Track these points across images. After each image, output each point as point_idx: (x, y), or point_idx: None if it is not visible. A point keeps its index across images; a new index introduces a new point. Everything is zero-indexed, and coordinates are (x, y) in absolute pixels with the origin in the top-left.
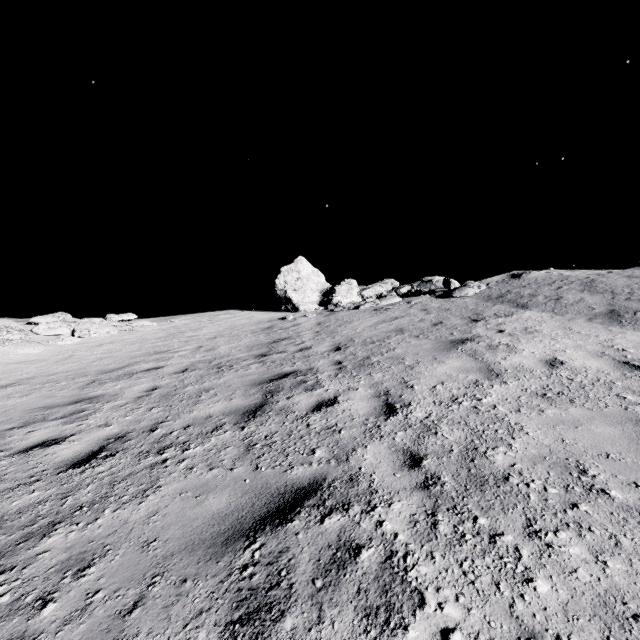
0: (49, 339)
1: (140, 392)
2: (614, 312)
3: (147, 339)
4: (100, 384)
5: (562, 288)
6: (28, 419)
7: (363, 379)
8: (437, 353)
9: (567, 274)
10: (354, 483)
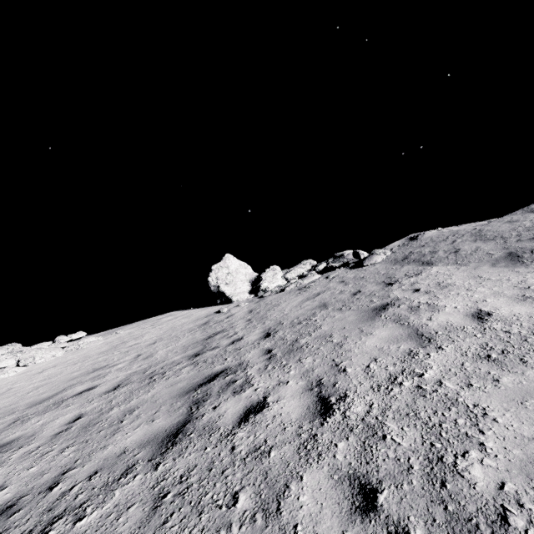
0: None
1: (60, 426)
2: (512, 254)
3: (89, 356)
4: (22, 422)
5: (456, 241)
6: None
7: (293, 368)
8: (362, 324)
9: (456, 229)
10: None
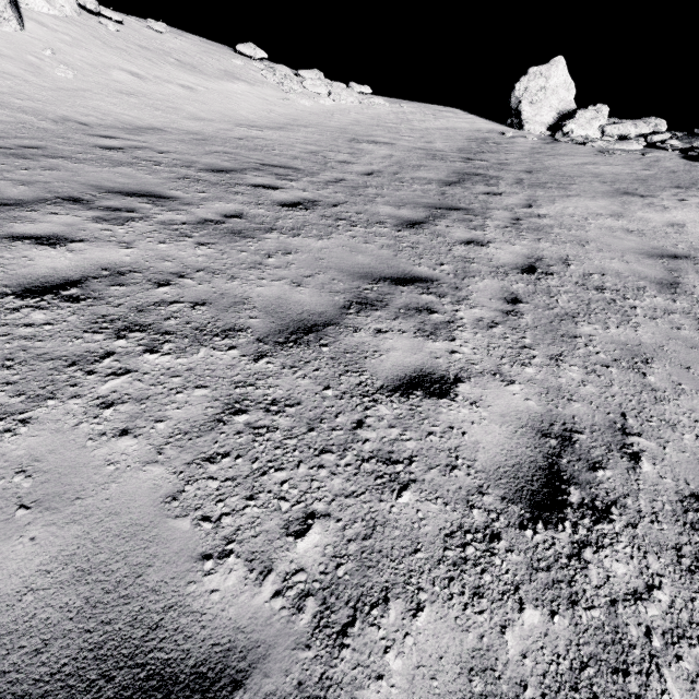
0: (314, 96)
1: (384, 155)
2: None
3: (382, 118)
4: (359, 143)
5: None
6: (331, 149)
7: (528, 192)
8: (600, 195)
9: None
10: (484, 214)
